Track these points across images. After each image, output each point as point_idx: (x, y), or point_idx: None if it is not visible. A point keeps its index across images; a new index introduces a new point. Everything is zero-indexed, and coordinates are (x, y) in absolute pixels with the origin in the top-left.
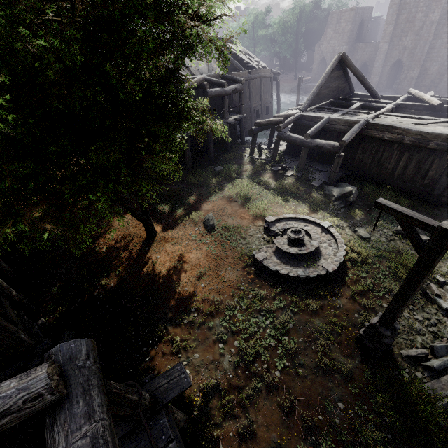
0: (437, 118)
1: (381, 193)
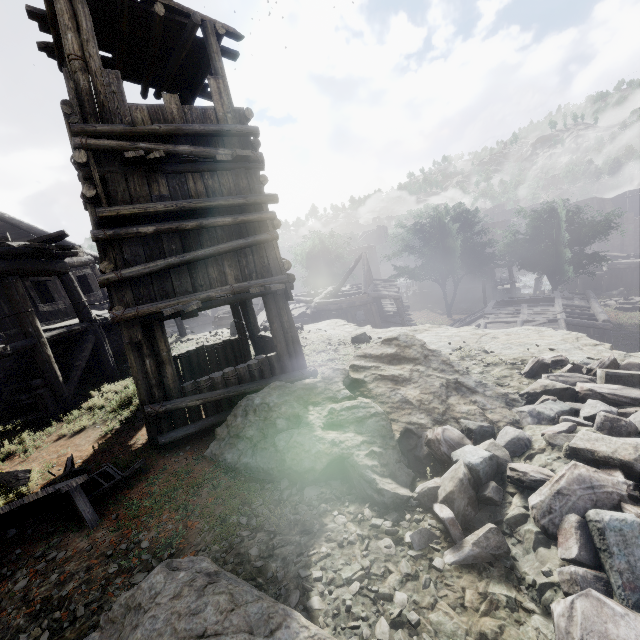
0: (636, 258)
1: (634, 291)
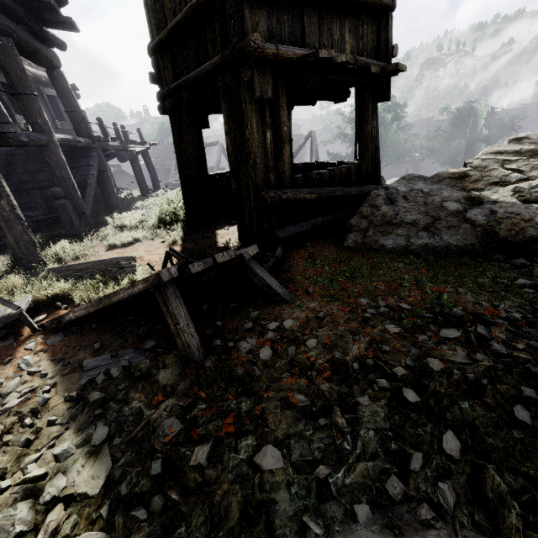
0: None
1: None
